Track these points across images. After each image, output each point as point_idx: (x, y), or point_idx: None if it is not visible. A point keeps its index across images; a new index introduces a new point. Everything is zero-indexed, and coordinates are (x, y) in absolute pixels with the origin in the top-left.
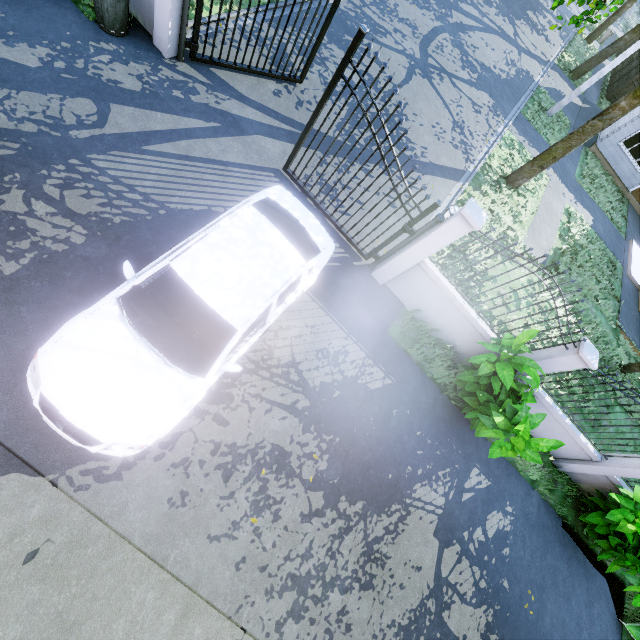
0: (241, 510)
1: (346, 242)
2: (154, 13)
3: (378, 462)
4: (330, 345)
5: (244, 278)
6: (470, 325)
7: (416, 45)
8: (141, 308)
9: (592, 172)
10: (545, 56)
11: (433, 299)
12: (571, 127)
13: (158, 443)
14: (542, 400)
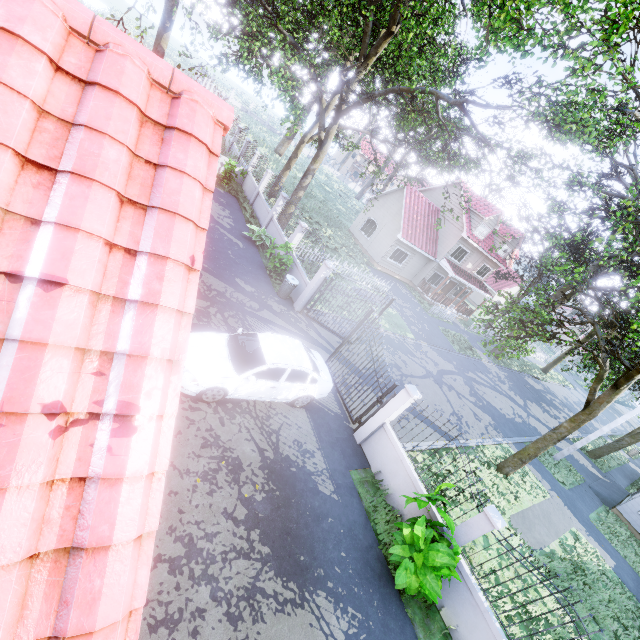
0: (197, 468)
1: (344, 410)
2: (300, 296)
3: (298, 537)
4: (305, 443)
5: (282, 352)
6: (413, 487)
7: (435, 370)
8: (235, 341)
9: (613, 526)
10: None
11: (390, 459)
12: (585, 482)
13: (189, 404)
14: (476, 597)
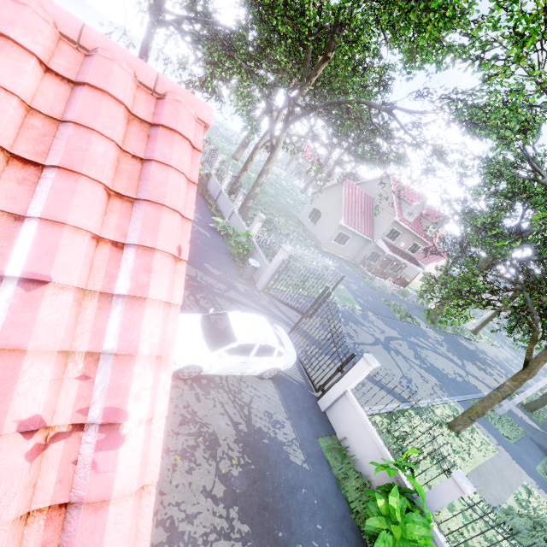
0: (176, 446)
1: (307, 379)
2: (261, 277)
3: (275, 512)
4: (275, 414)
5: (250, 329)
6: (379, 452)
7: (382, 337)
8: (208, 321)
9: None
10: (494, 386)
11: (354, 425)
12: (526, 435)
13: None
14: None
